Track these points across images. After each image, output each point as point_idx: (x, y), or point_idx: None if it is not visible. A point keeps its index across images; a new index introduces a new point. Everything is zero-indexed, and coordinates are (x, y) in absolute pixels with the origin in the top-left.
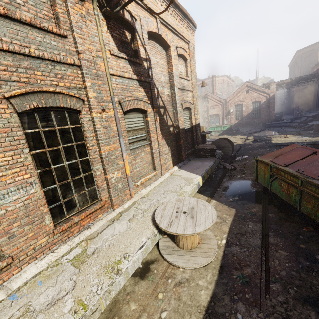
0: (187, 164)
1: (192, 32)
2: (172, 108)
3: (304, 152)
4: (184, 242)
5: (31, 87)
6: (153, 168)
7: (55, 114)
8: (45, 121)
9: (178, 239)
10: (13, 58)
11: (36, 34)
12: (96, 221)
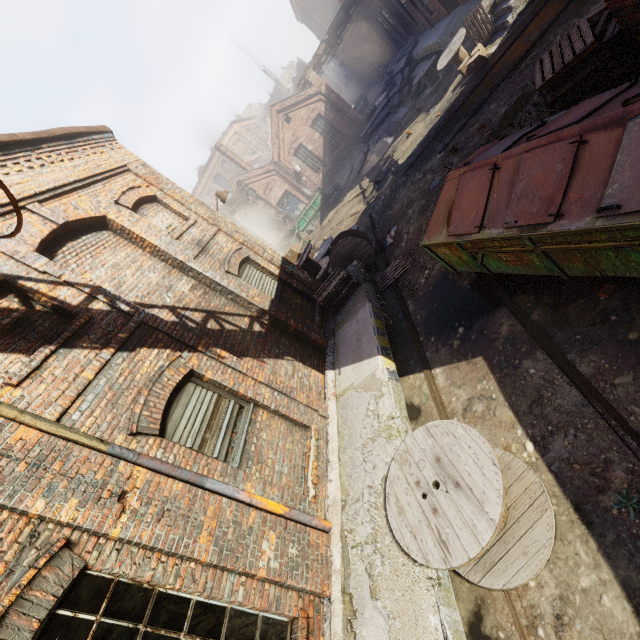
0: (336, 346)
1: (110, 145)
2: (222, 298)
3: (479, 179)
4: None
5: None
6: (302, 428)
7: None
8: None
9: None
10: None
11: None
12: None
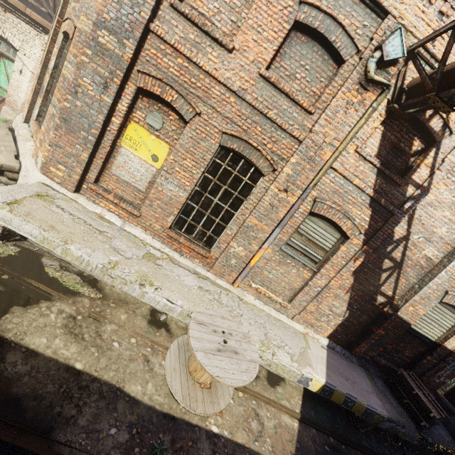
0: (349, 360)
1: None
2: (415, 279)
3: None
4: (193, 358)
5: (244, 135)
6: (291, 298)
7: (244, 163)
8: (232, 162)
9: None
10: (251, 111)
11: (285, 102)
12: (190, 259)
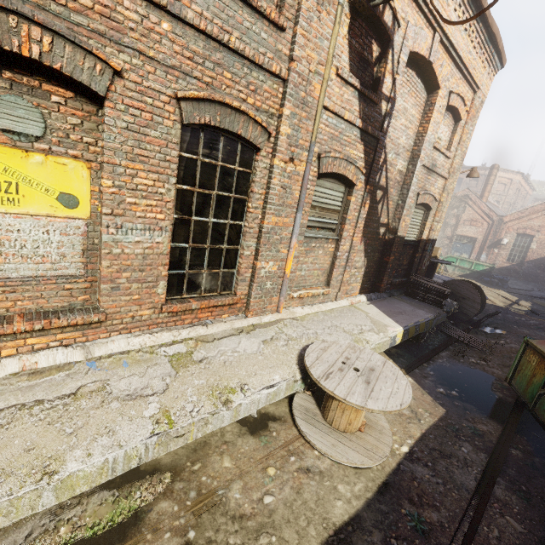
0: (384, 299)
1: (491, 71)
2: (397, 196)
3: None
4: (336, 415)
5: (211, 93)
6: (326, 281)
7: (225, 143)
8: (209, 149)
9: (328, 405)
10: (205, 43)
11: (247, 15)
12: (218, 321)
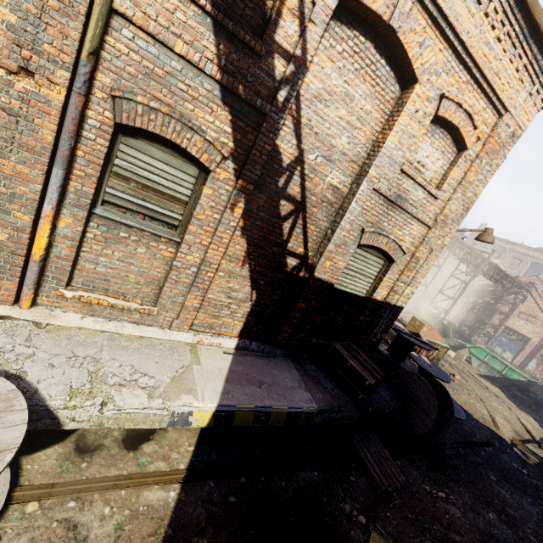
0: (269, 356)
1: (538, 92)
2: (327, 223)
3: None
4: None
5: None
6: (158, 297)
7: None
8: None
9: None
10: None
11: None
12: None
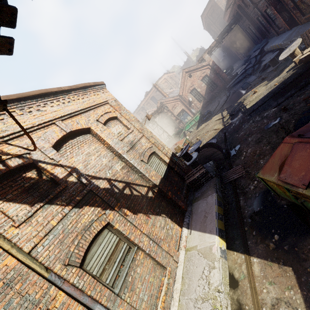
0: (192, 213)
1: (103, 90)
2: (136, 175)
3: None
4: None
5: None
6: (161, 266)
7: None
8: None
9: None
10: None
11: None
12: None
